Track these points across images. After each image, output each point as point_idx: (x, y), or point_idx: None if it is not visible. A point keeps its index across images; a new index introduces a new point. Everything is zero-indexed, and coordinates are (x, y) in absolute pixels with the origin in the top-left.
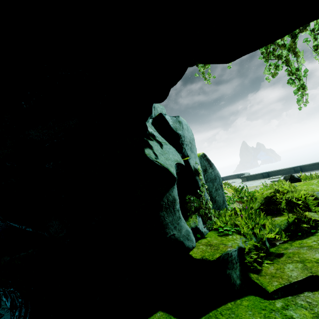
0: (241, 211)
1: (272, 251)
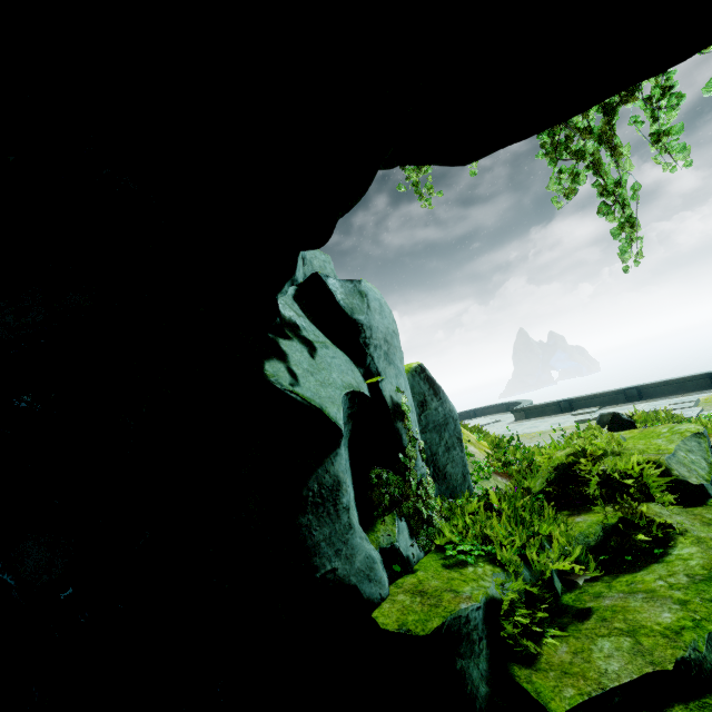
0: (502, 501)
1: (567, 603)
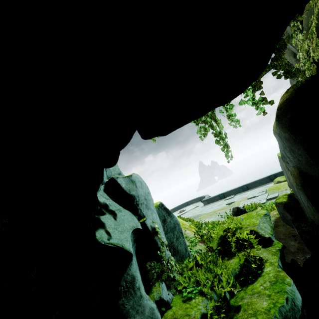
0: (201, 261)
1: (232, 304)
